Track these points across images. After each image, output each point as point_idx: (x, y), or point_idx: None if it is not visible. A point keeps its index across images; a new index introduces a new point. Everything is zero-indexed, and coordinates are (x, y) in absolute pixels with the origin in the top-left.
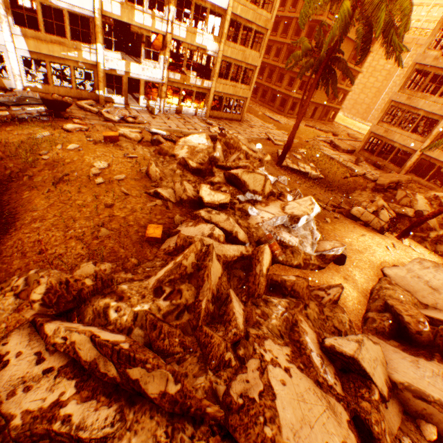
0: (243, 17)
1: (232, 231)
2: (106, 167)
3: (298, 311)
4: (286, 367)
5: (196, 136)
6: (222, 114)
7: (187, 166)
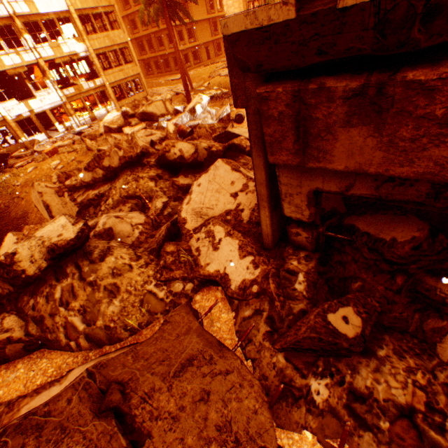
0: (87, 8)
1: (152, 135)
2: (60, 162)
3: (202, 140)
4: None
5: (109, 114)
6: (129, 100)
7: (112, 130)
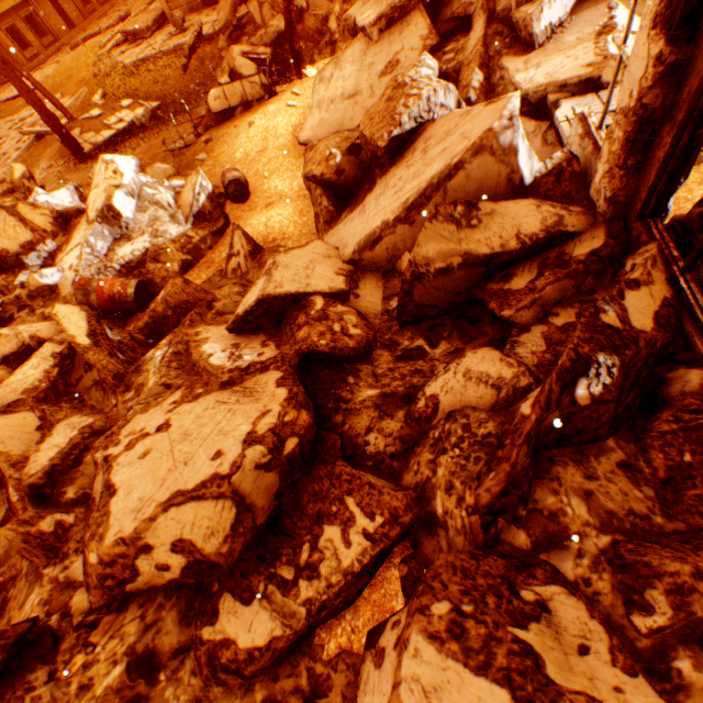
0: None
1: (25, 344)
2: None
3: (191, 327)
4: (162, 426)
5: None
6: None
7: None
